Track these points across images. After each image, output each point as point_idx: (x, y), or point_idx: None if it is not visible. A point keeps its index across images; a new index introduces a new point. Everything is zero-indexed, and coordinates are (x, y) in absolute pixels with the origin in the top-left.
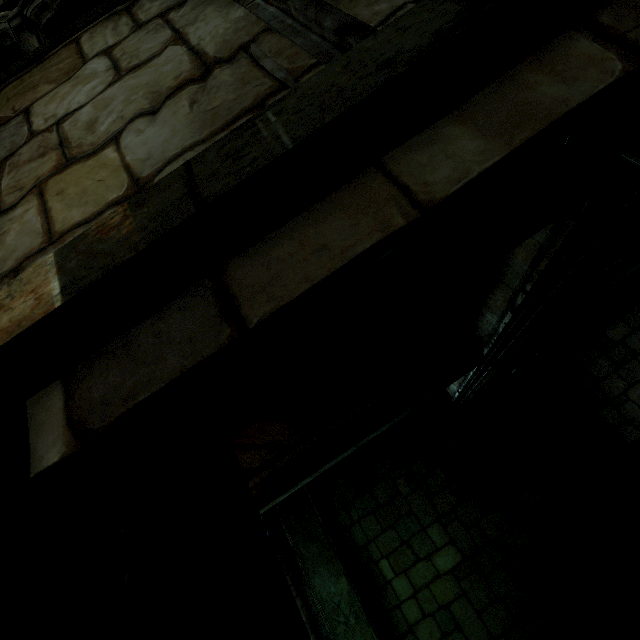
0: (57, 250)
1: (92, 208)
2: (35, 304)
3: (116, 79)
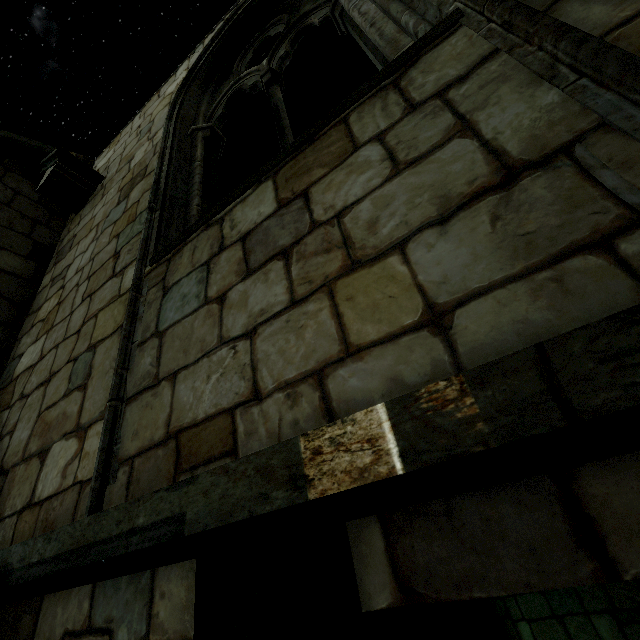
0: (387, 402)
1: (386, 328)
2: (374, 458)
3: (394, 173)
